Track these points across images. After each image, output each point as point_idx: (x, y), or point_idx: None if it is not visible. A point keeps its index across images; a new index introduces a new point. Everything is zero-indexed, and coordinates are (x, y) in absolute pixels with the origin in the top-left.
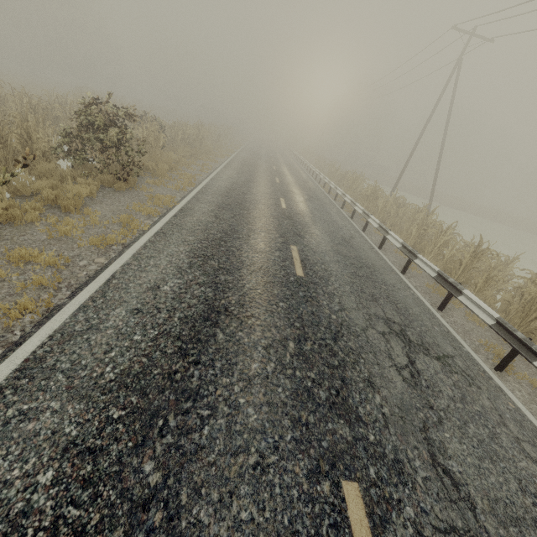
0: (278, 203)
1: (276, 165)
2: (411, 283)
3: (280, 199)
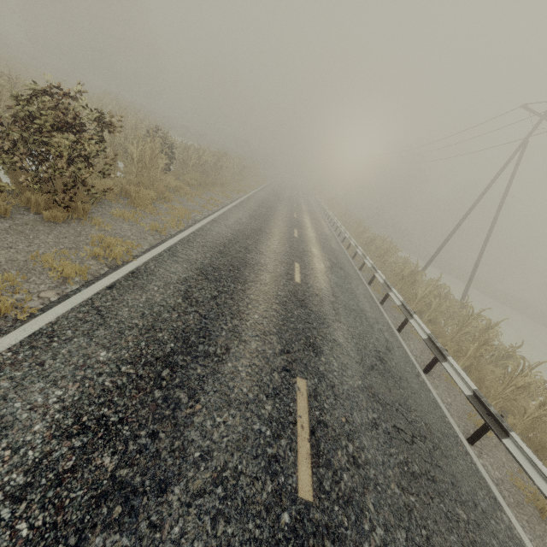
0: (290, 272)
1: (297, 212)
2: (488, 472)
3: (295, 264)
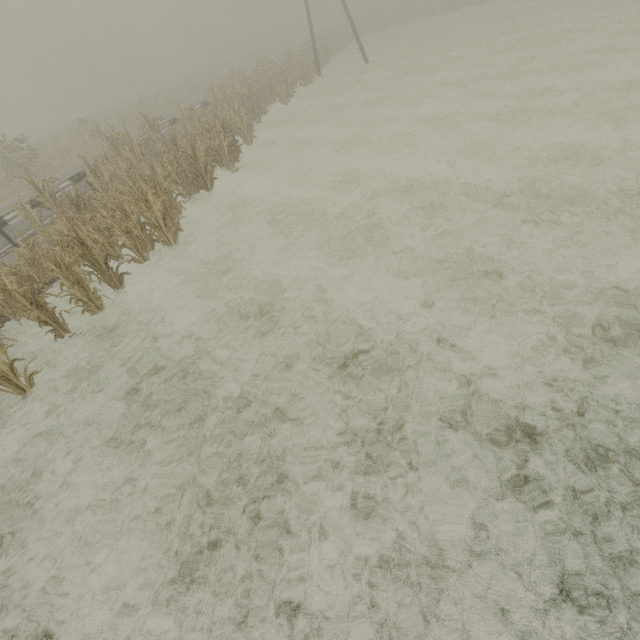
0: None
1: None
2: None
3: None
